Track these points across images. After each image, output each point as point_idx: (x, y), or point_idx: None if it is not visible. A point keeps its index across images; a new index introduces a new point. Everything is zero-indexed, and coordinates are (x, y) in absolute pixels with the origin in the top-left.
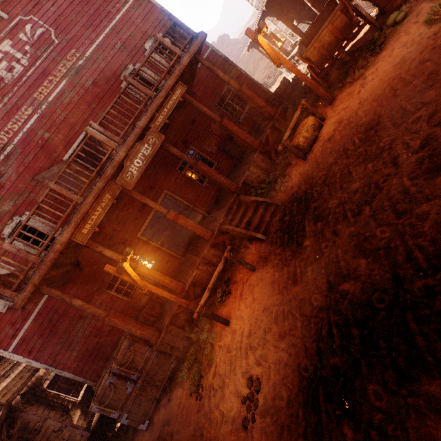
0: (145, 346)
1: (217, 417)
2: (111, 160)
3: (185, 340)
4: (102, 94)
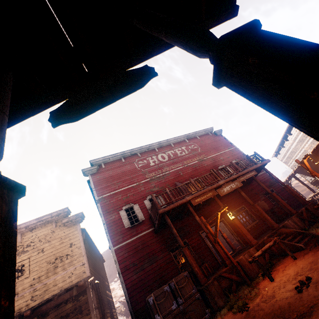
0: (193, 284)
1: (269, 304)
2: (217, 182)
3: (222, 299)
4: (208, 170)
